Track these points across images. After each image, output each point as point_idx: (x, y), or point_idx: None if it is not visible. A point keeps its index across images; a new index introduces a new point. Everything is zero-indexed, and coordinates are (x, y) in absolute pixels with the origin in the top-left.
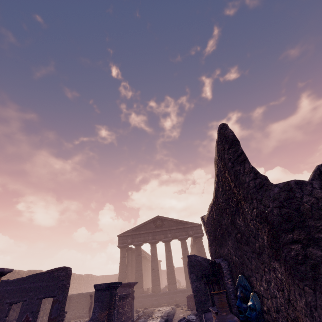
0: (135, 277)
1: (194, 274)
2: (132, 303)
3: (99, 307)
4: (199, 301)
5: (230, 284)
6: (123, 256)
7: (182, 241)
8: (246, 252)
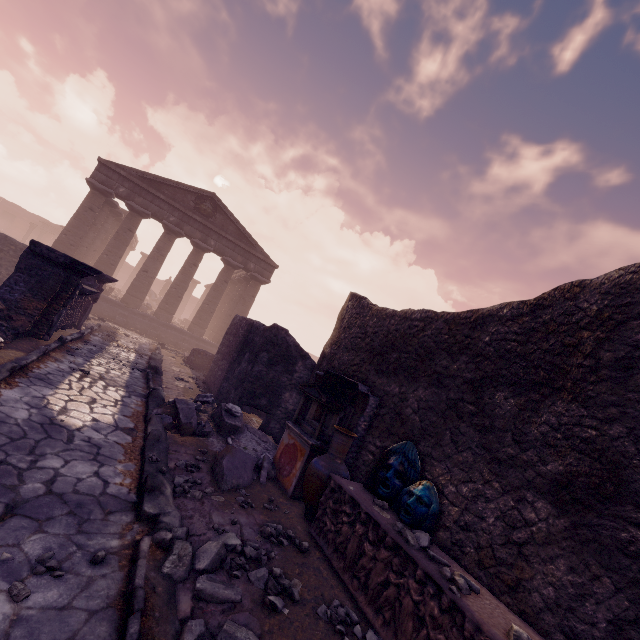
0: (99, 259)
1: (268, 355)
2: (90, 306)
3: (28, 286)
4: (252, 390)
5: (362, 428)
6: (90, 207)
7: (228, 268)
8: (462, 434)
